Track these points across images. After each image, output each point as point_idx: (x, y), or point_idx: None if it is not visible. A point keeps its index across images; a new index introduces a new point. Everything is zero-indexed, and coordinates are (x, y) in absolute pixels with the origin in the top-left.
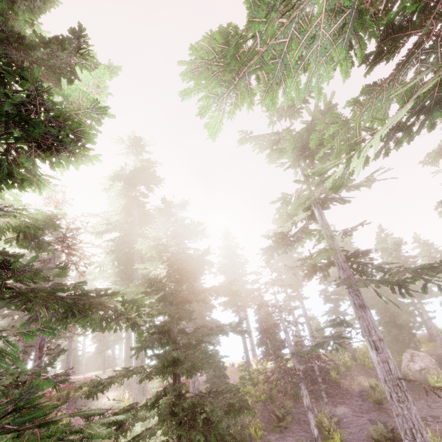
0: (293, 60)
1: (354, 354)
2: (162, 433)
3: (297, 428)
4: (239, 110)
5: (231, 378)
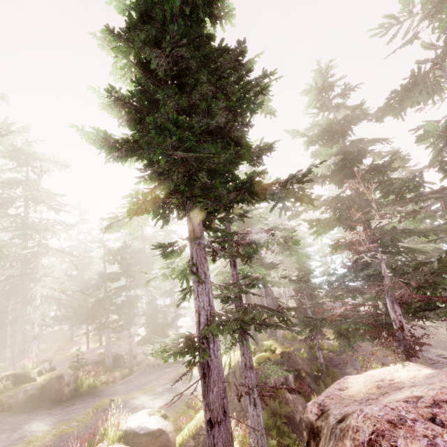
0: None
1: None
2: None
3: None
4: None
5: None
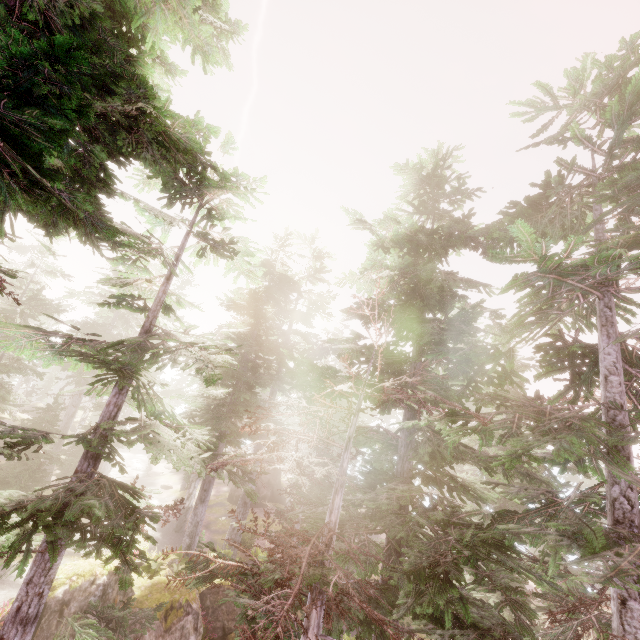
0: None
1: None
2: None
3: None
4: None
5: None
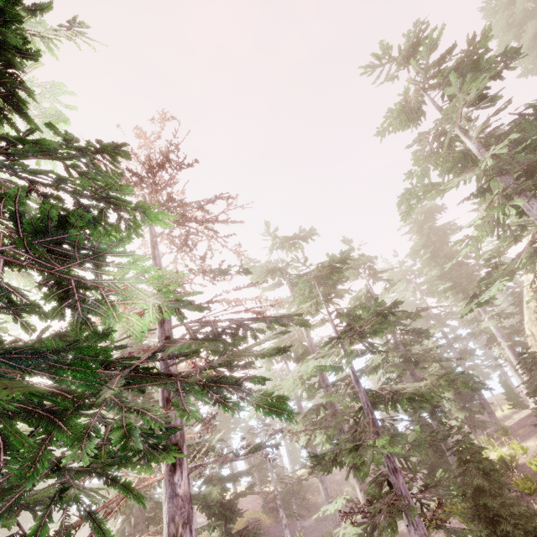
0: None
1: None
2: None
3: None
4: None
5: None
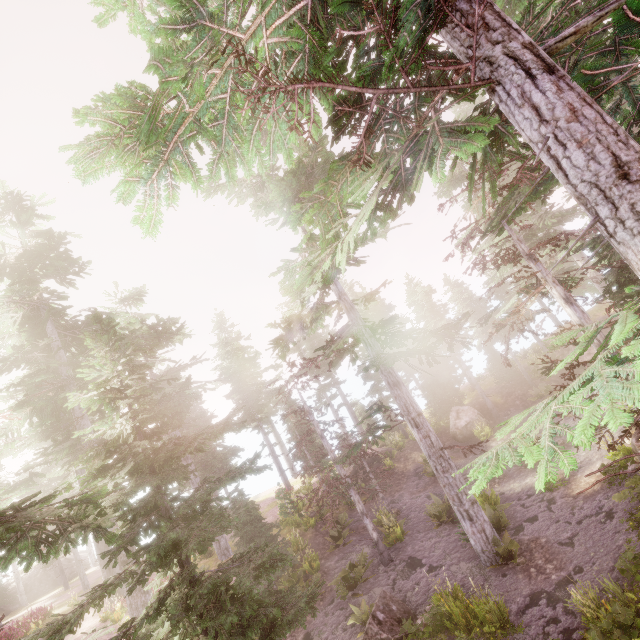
0: (243, 119)
1: (405, 430)
2: (180, 638)
3: (357, 539)
4: (184, 182)
5: (270, 514)
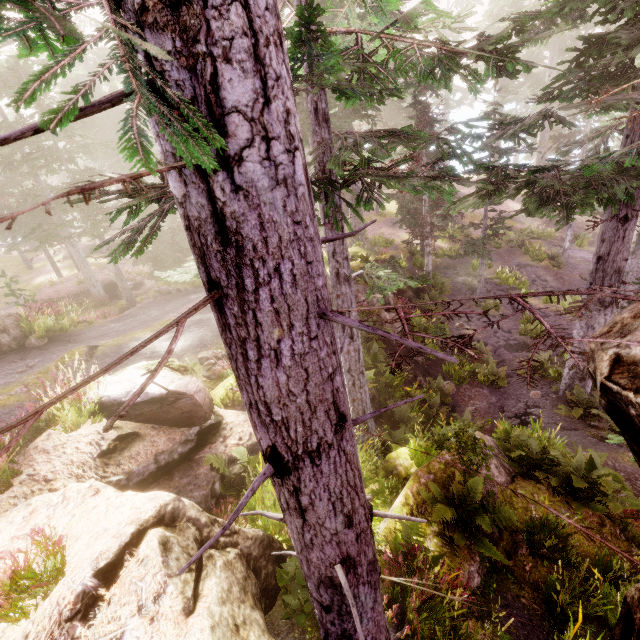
0: None
1: None
2: None
3: None
4: None
5: None
